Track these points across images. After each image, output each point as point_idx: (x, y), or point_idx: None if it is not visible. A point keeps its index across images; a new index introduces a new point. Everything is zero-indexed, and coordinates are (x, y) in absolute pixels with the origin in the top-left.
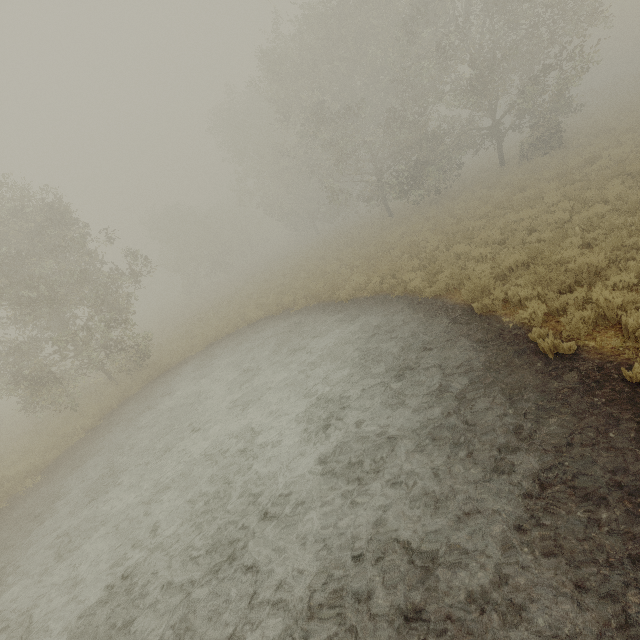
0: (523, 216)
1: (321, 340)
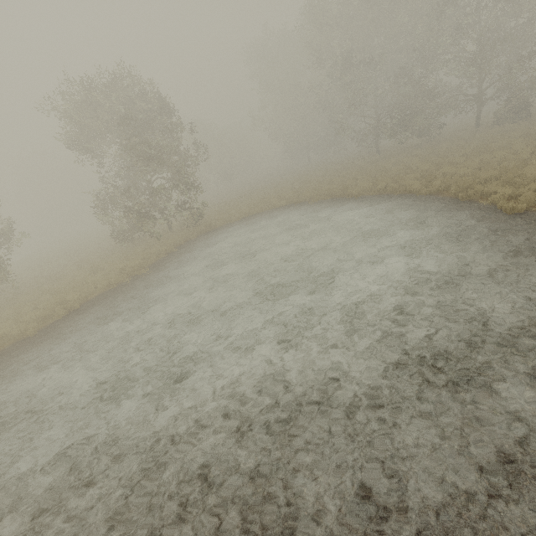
0: (495, 155)
1: (343, 214)
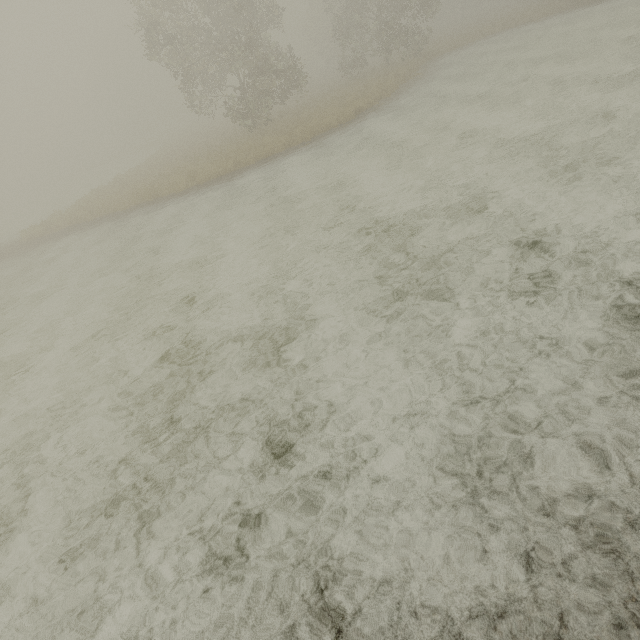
0: None
1: (589, 10)
